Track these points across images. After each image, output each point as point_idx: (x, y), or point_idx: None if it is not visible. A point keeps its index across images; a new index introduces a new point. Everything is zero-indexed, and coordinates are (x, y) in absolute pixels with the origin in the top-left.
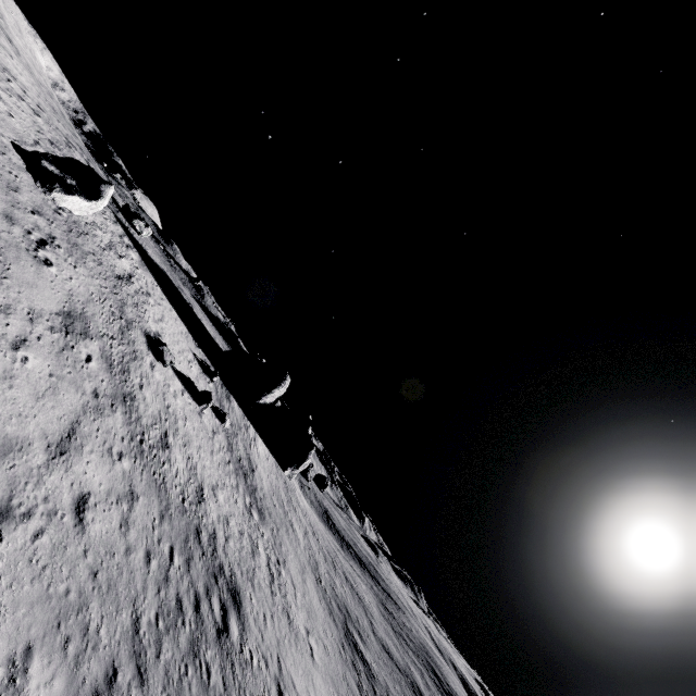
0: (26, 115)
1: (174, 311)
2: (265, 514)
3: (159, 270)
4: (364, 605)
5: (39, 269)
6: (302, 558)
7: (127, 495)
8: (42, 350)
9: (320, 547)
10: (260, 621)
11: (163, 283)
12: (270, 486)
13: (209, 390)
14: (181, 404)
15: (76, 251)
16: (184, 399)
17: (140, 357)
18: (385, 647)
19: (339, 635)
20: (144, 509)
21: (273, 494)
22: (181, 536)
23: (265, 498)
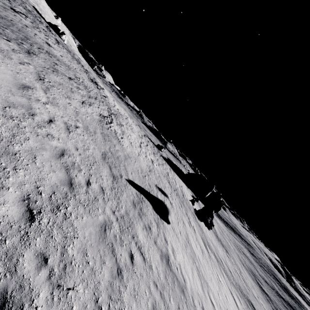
0: (151, 154)
1: (181, 180)
2: (227, 250)
3: (170, 162)
4: (250, 261)
5: (197, 235)
6: (237, 259)
7: (239, 300)
8: (216, 271)
9: (233, 244)
10: (257, 309)
11: (174, 169)
12: (218, 231)
13: (199, 208)
14: (207, 232)
15: (184, 206)
16: (206, 228)
17: (202, 228)
18: (264, 279)
19: (259, 288)
20: (240, 300)
21: (220, 234)
22: (243, 299)
23: (222, 240)
